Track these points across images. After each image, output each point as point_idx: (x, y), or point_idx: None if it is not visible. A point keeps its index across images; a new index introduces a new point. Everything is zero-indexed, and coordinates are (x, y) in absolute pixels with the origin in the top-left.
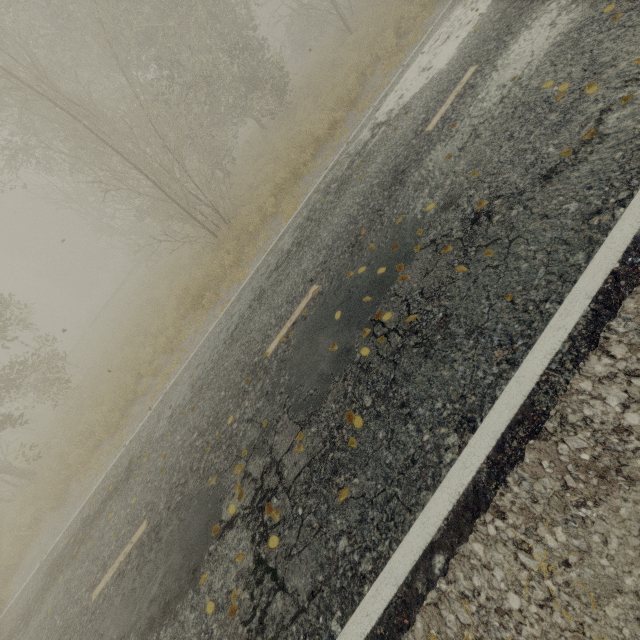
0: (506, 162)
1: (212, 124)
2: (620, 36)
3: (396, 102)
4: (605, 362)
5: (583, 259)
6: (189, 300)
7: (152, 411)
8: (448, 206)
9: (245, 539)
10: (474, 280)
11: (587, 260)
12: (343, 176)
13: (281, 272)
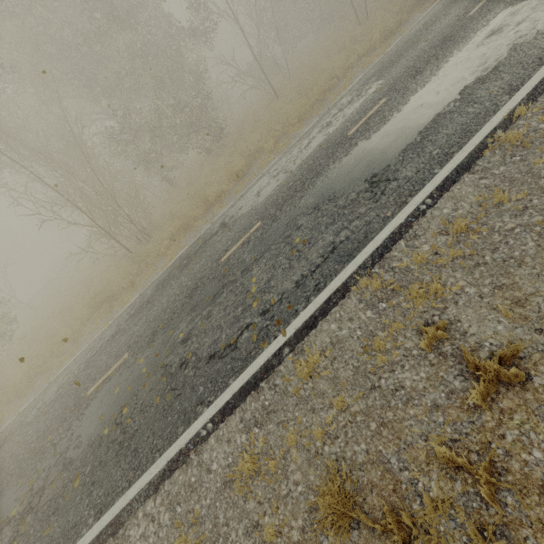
0: (213, 328)
1: (163, 147)
2: (285, 270)
3: (237, 210)
4: (152, 504)
5: (181, 432)
6: (94, 305)
7: (38, 394)
8: (185, 341)
9: (8, 537)
10: (156, 412)
11: (181, 434)
12: (190, 258)
13: (130, 322)
